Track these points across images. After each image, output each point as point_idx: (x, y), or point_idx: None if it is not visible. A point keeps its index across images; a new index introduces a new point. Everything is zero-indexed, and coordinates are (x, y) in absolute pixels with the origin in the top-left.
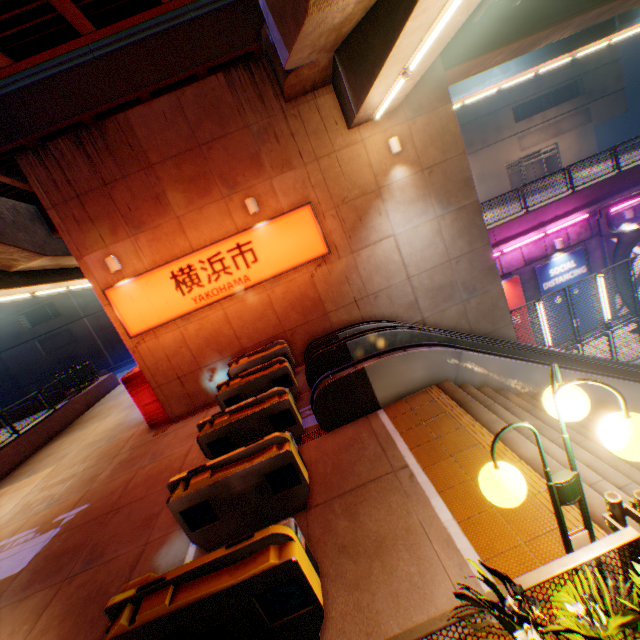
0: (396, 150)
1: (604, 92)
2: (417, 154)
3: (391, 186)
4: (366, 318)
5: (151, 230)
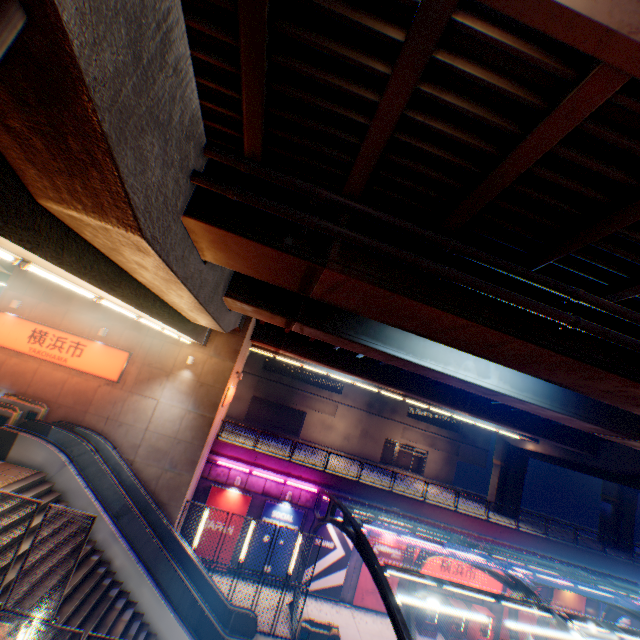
0: (189, 362)
1: (474, 442)
2: (203, 372)
3: (179, 376)
4: (106, 432)
5: (52, 304)
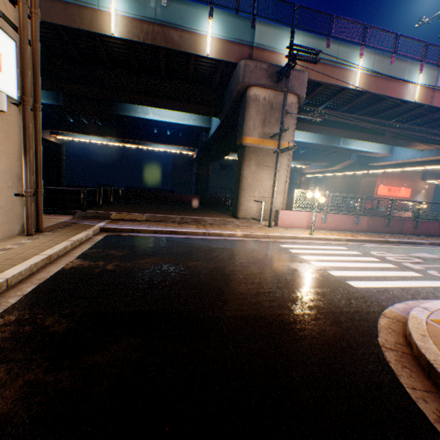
0: (425, 188)
1: None
2: (426, 190)
3: (420, 192)
4: None
5: (388, 179)
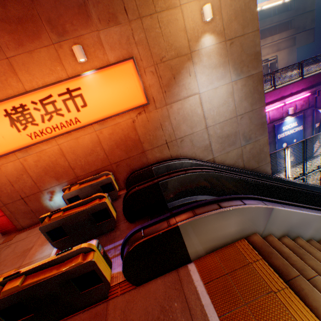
0: (209, 16)
1: (304, 28)
2: (223, 25)
3: (200, 51)
4: (174, 156)
5: None
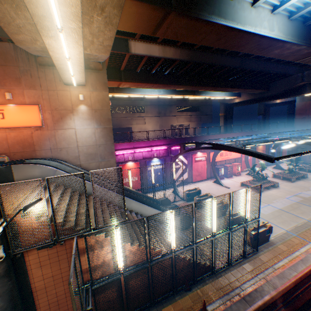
0: (81, 99)
1: (206, 113)
2: (92, 103)
3: (79, 111)
4: (55, 157)
5: None
